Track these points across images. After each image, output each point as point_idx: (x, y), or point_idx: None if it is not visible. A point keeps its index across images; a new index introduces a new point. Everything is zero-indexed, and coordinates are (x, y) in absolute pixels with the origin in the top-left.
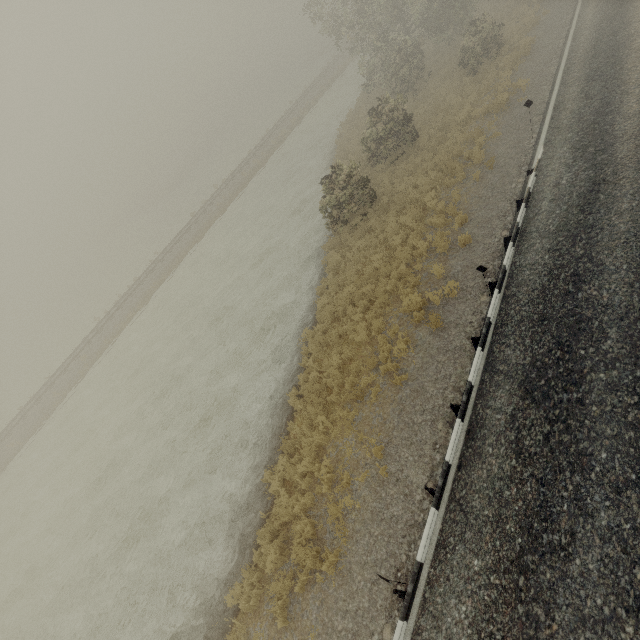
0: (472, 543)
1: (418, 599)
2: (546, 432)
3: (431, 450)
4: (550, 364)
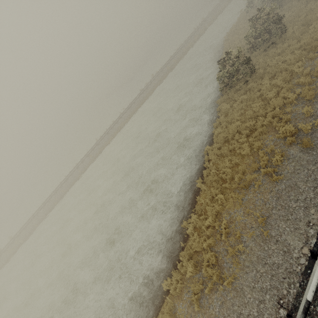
0: None
1: None
2: None
3: (305, 226)
4: None
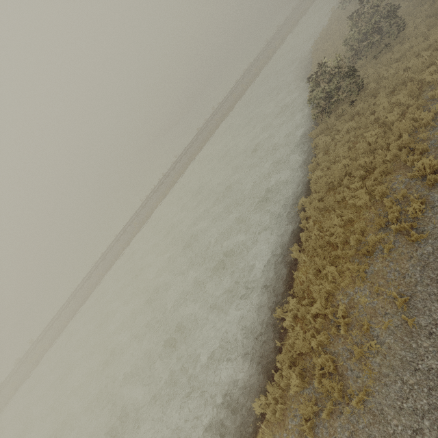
0: None
1: None
2: None
3: None
4: None
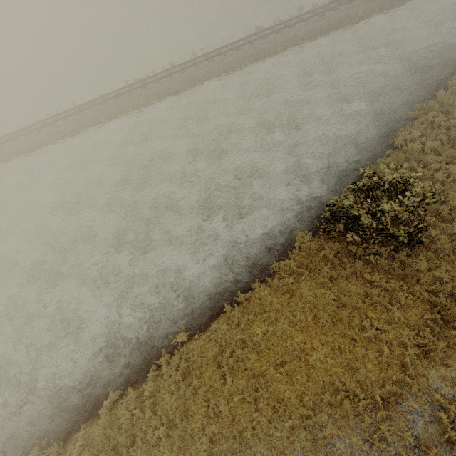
0: None
1: None
2: None
3: None
4: None
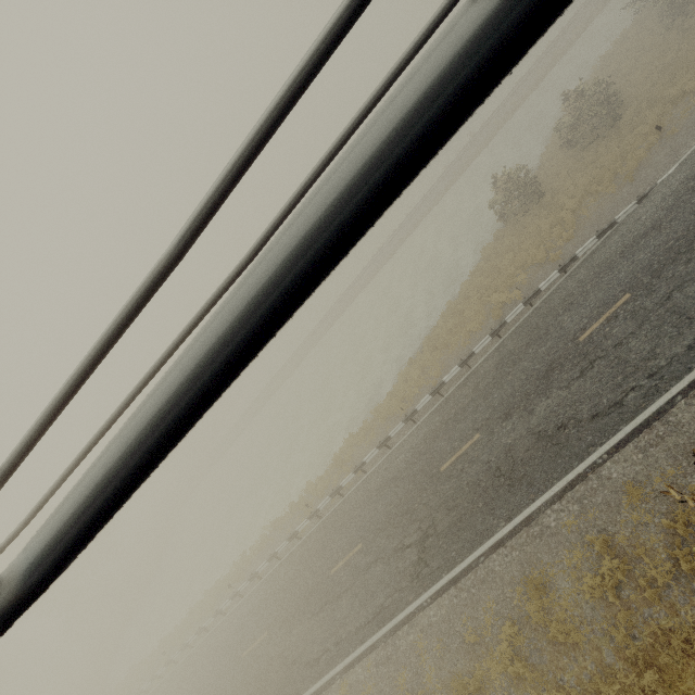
0: (440, 413)
1: (417, 425)
2: (489, 382)
3: (455, 379)
4: (516, 353)
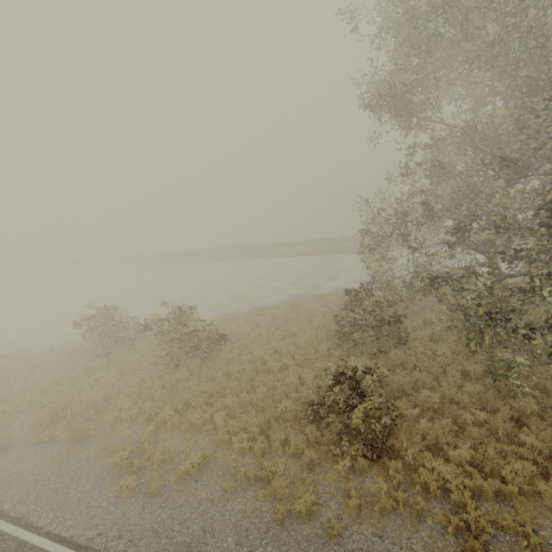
0: None
1: None
2: None
3: None
4: None
